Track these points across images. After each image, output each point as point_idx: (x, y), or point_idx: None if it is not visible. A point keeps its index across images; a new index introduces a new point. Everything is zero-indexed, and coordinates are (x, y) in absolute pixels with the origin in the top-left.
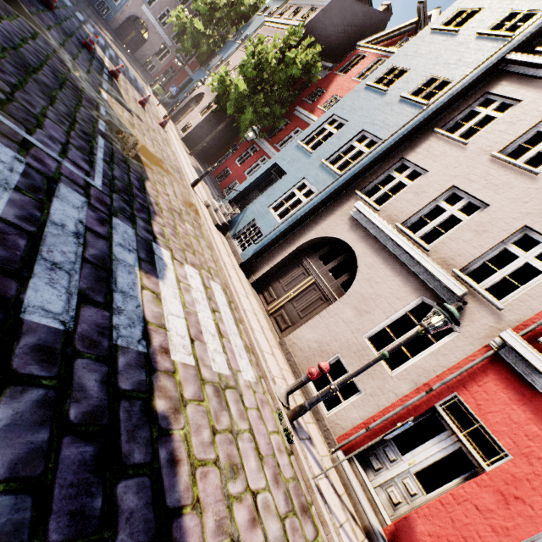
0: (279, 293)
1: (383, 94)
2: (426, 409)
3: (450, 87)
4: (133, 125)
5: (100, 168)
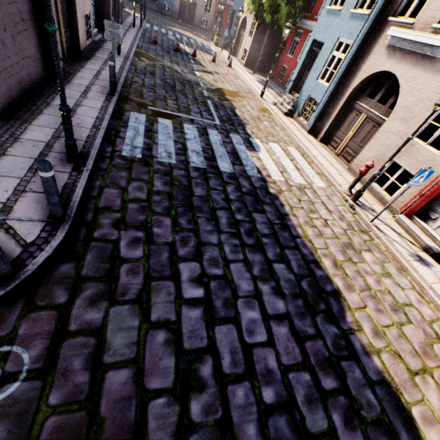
0: (341, 138)
1: None
2: None
3: None
4: (216, 81)
5: (215, 115)
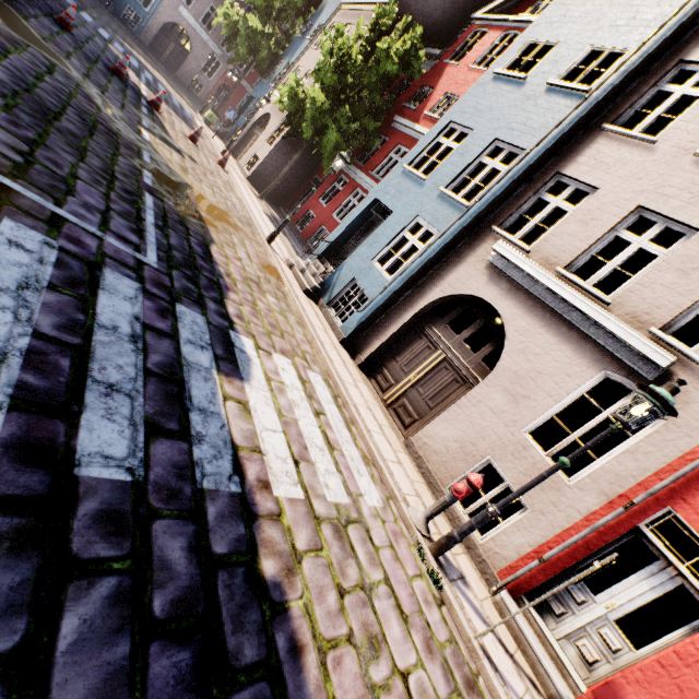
0: (397, 376)
1: (520, 84)
2: (625, 531)
3: (622, 61)
4: (186, 170)
5: (152, 237)
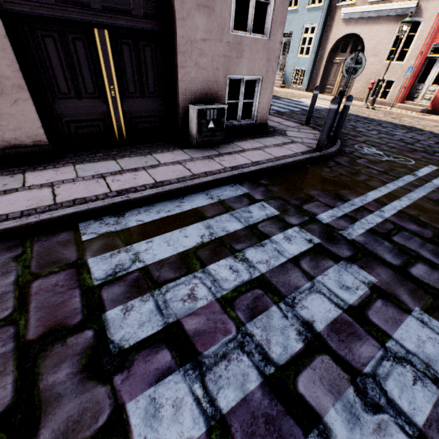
0: (332, 84)
1: None
2: (424, 61)
3: None
4: None
5: None
